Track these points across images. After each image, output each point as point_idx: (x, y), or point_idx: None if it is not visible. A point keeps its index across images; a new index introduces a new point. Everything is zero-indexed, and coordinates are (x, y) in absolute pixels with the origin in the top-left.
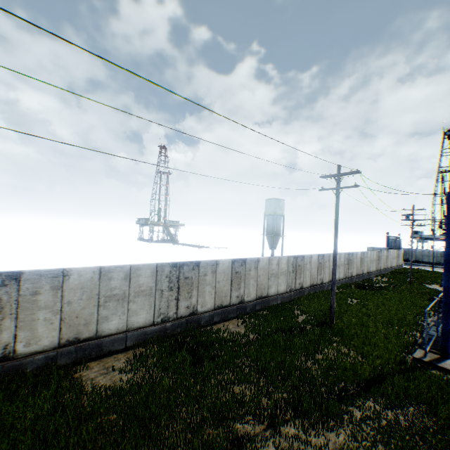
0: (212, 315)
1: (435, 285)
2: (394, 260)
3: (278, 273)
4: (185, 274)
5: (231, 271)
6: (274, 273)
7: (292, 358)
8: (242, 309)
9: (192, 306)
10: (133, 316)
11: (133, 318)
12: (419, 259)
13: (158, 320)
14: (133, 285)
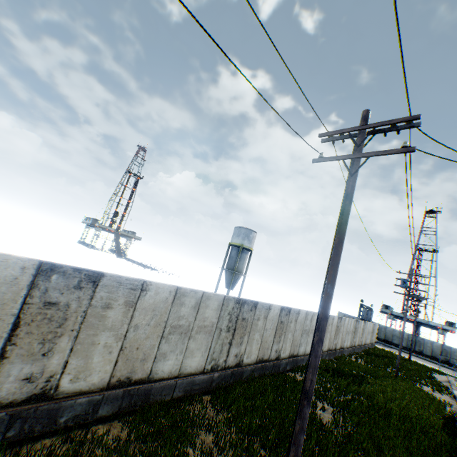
0: None
1: (424, 385)
2: (369, 336)
3: (191, 328)
4: None
5: (27, 295)
6: (183, 325)
7: None
8: (37, 419)
9: None
10: None
11: None
12: (389, 338)
13: None
14: None
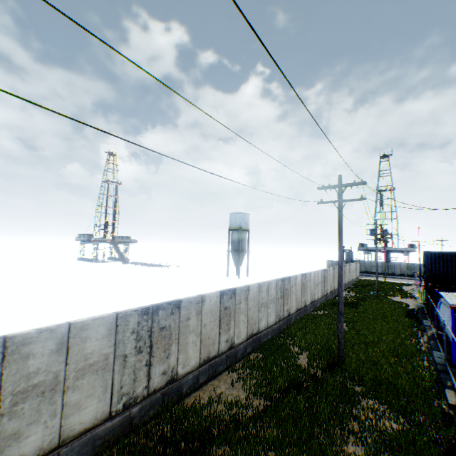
0: (197, 374)
1: (396, 296)
2: (354, 273)
3: (267, 302)
4: (161, 323)
5: (219, 307)
6: (264, 302)
7: (330, 442)
8: (232, 356)
9: (170, 370)
10: (74, 414)
11: (72, 417)
12: (368, 269)
13: (118, 407)
14: (75, 359)
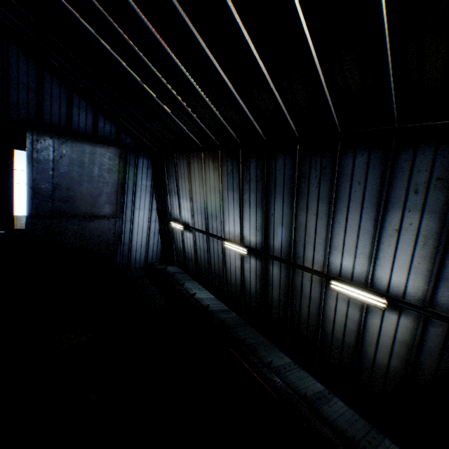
0: None
1: None
2: None
3: None
4: None
5: None
6: None
7: None
8: None
9: None
10: None
11: None
12: None
13: None
14: None
